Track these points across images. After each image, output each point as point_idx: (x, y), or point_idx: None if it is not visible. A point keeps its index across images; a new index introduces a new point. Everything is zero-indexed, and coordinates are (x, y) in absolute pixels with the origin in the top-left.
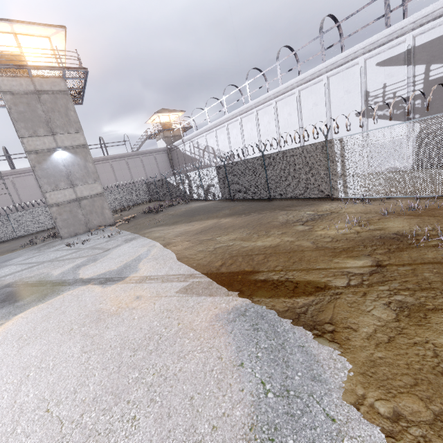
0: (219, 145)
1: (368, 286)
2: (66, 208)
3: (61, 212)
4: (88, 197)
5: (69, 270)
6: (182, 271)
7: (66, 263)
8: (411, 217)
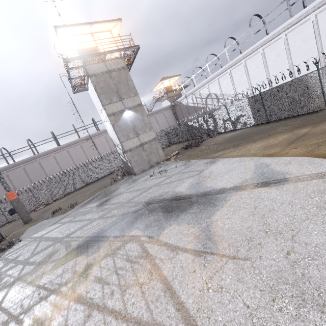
0: (222, 90)
1: None
2: (135, 152)
3: (133, 156)
4: (148, 142)
5: (192, 186)
6: None
7: (177, 184)
8: None
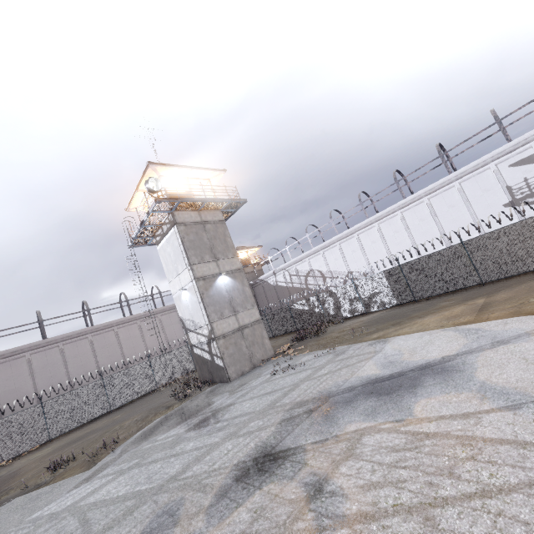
0: (330, 266)
1: None
2: (231, 339)
3: (227, 346)
4: (249, 325)
5: (387, 365)
6: None
7: (350, 370)
8: None
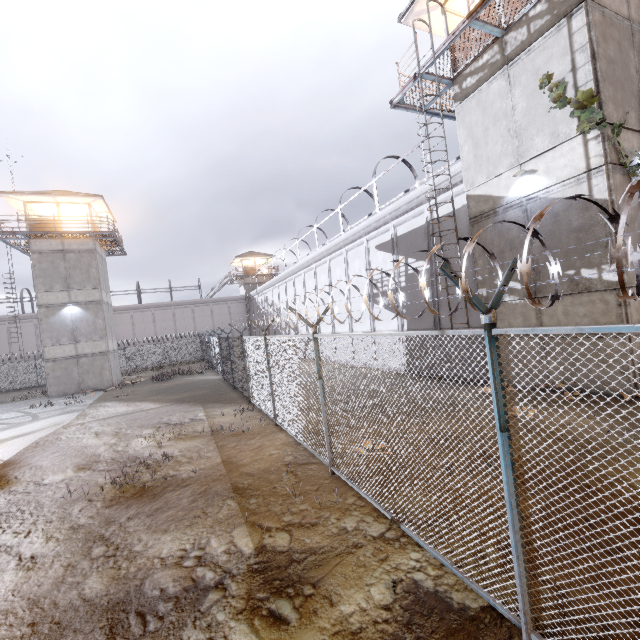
0: (281, 304)
1: (14, 493)
2: (62, 364)
3: (55, 369)
4: (90, 355)
5: None
6: (3, 455)
7: None
8: (211, 438)
